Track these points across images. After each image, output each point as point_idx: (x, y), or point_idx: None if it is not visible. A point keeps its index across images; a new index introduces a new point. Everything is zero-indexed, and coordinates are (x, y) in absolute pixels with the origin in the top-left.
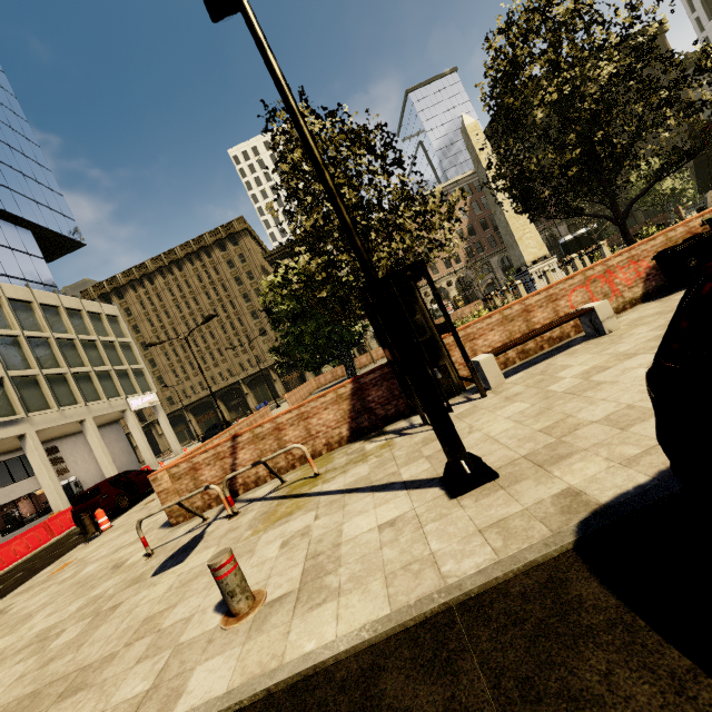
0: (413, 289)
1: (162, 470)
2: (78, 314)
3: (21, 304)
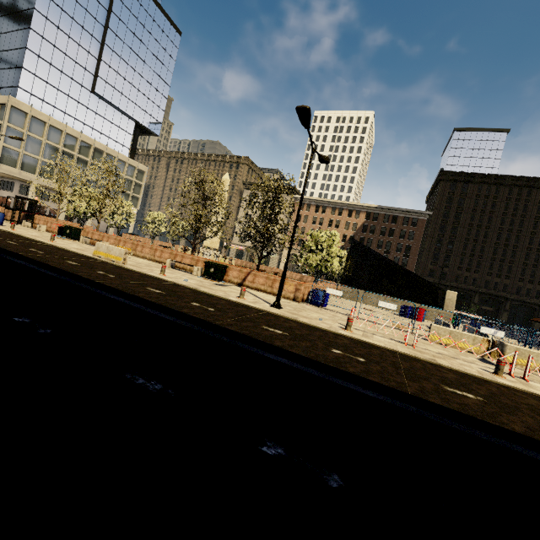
0: (36, 203)
1: (1, 207)
2: (124, 163)
3: (100, 150)
